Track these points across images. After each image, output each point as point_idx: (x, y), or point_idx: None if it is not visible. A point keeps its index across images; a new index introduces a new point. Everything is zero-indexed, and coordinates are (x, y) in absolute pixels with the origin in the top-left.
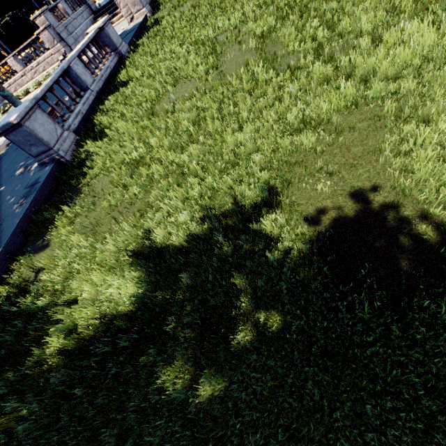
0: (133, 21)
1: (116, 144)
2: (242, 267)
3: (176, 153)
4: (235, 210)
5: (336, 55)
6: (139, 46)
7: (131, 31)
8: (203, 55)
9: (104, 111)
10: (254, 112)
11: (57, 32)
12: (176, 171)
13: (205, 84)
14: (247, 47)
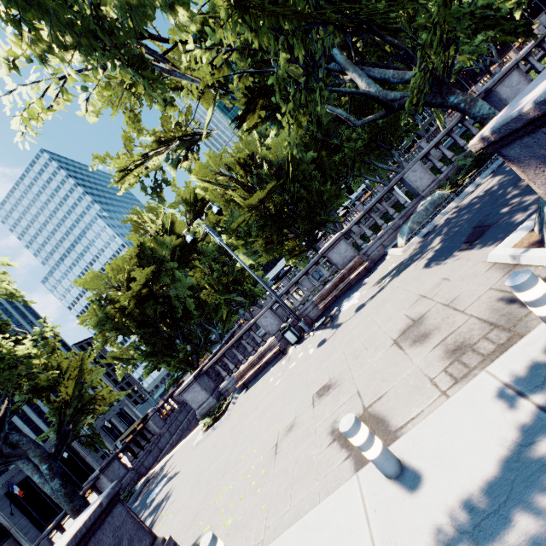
0: None
1: None
2: None
3: None
4: None
5: None
6: None
7: None
8: None
9: None
10: None
11: (543, 26)
12: None
13: None
14: None
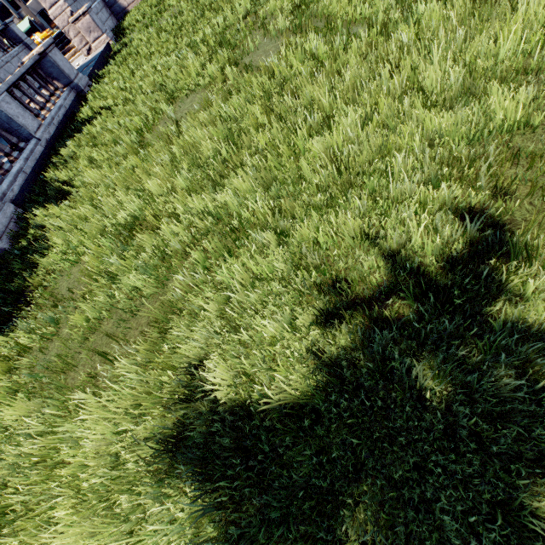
0: (91, 53)
1: (86, 206)
2: (526, 460)
3: (206, 195)
4: (396, 285)
5: (434, 5)
6: (103, 76)
7: (90, 63)
8: (207, 54)
9: (62, 164)
10: (341, 96)
11: None
12: (215, 228)
13: (222, 89)
14: (276, 30)
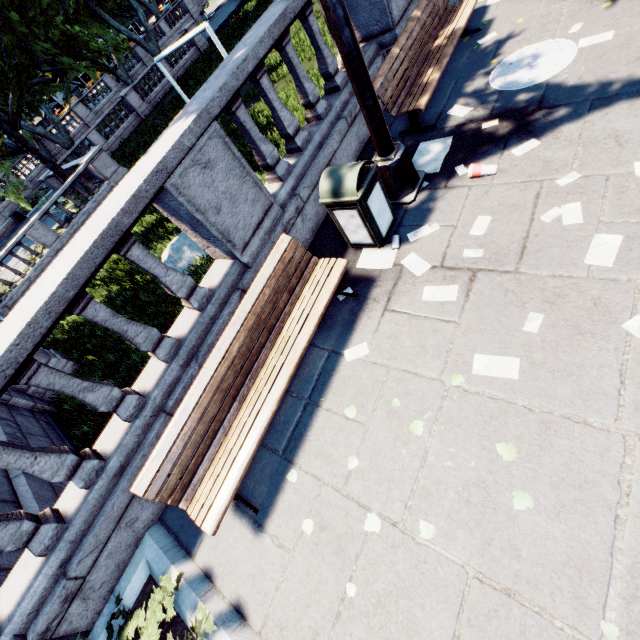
0: None
1: None
2: None
3: None
4: None
5: None
6: None
7: None
8: None
9: None
10: None
11: None
12: None
13: None
14: None
